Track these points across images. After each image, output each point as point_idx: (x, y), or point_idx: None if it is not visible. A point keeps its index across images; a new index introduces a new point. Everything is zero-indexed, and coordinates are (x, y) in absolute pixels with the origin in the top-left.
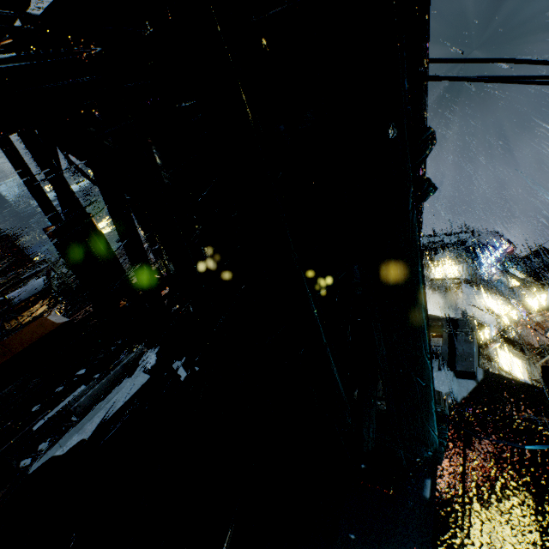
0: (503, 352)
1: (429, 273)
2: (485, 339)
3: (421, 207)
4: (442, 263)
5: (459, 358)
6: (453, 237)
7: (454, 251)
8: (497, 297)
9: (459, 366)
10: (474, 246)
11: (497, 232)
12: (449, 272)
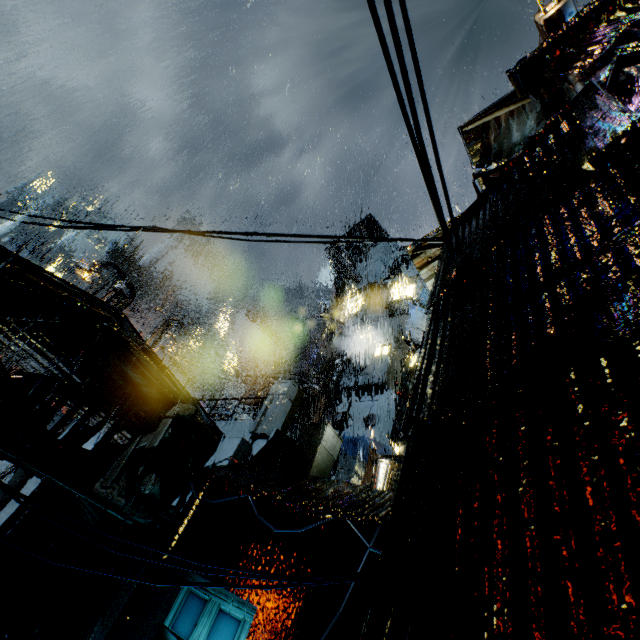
0: None
1: (389, 295)
2: (413, 364)
3: (123, 339)
4: (401, 283)
5: (263, 421)
6: None
7: None
8: None
9: (260, 429)
10: None
11: None
12: (407, 292)
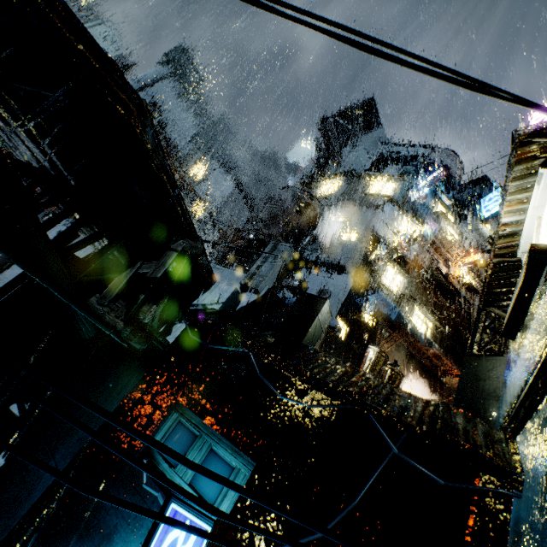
0: (391, 270)
1: (367, 186)
2: (375, 257)
3: (143, 145)
4: (383, 178)
5: (256, 277)
6: (412, 150)
7: (405, 166)
8: (412, 220)
9: (252, 283)
10: (425, 164)
11: (455, 152)
12: (385, 189)
